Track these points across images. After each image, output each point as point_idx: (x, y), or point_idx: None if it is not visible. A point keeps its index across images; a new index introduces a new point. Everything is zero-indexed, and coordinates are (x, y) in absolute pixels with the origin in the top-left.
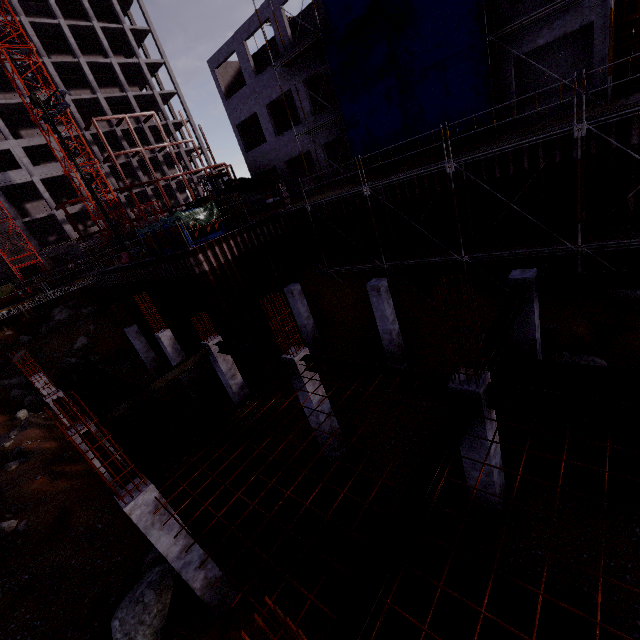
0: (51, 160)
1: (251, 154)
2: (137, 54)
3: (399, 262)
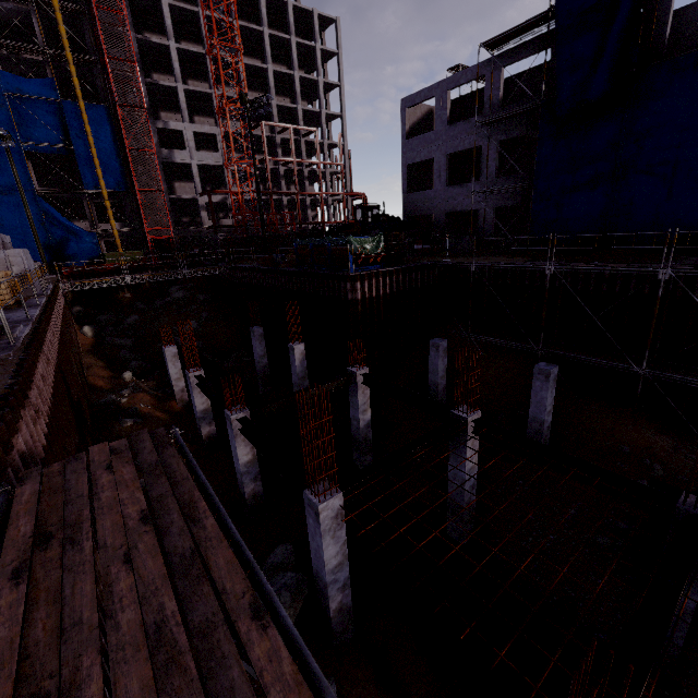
0: (210, 149)
1: (412, 196)
2: (319, 72)
3: (559, 352)
